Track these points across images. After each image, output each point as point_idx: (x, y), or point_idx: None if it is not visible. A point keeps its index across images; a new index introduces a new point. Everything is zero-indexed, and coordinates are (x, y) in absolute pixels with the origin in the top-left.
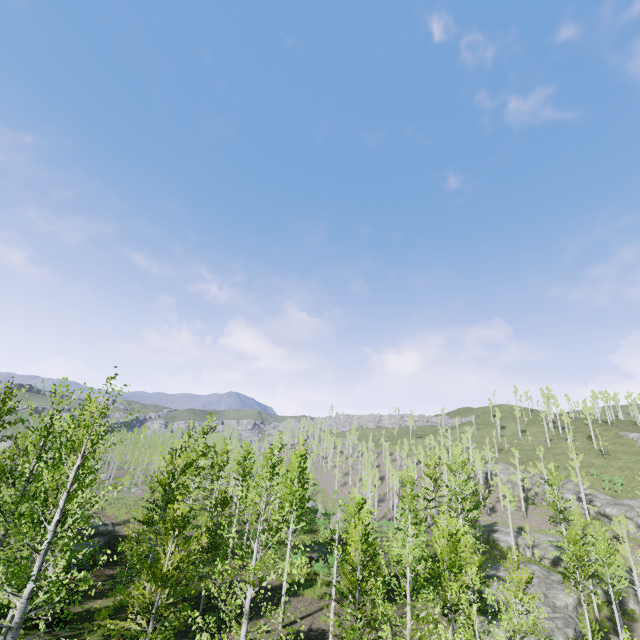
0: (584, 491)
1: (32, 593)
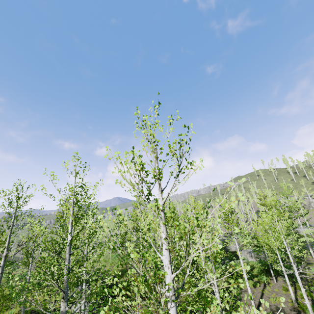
0: None
1: None
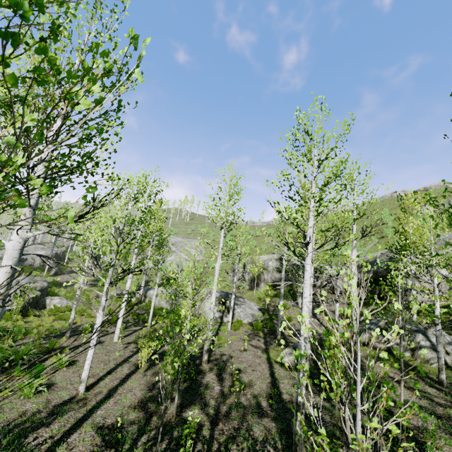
0: None
1: None
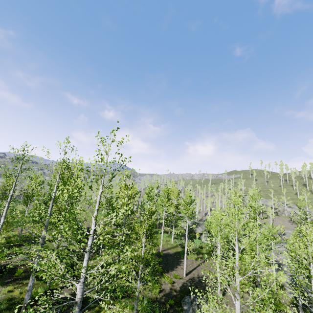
0: (308, 210)
1: (85, 278)
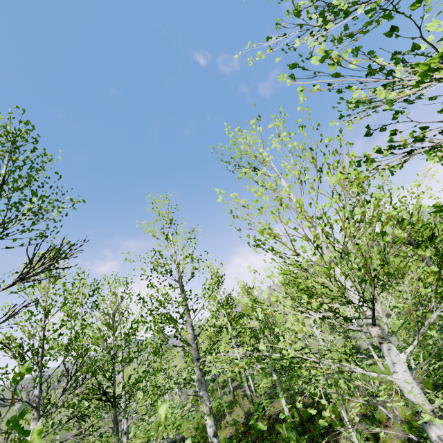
0: None
1: None
